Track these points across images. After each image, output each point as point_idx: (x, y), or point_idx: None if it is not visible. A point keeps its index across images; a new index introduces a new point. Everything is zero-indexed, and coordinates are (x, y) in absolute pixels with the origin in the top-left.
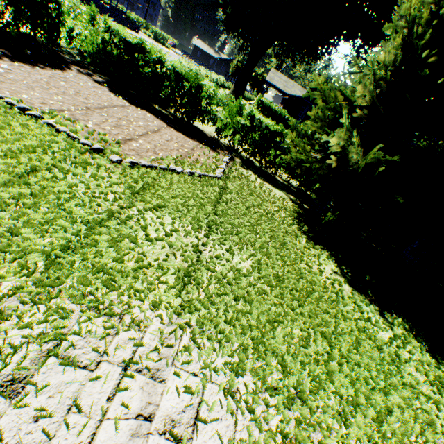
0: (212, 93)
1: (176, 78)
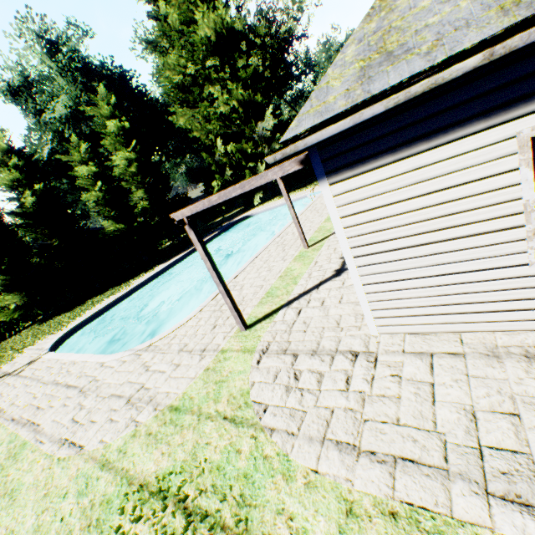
0: None
1: None
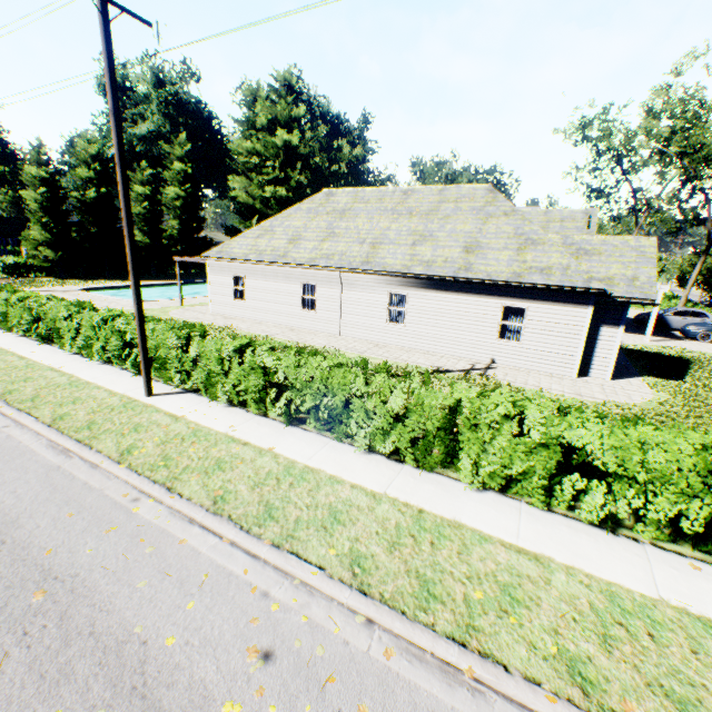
0: None
1: None
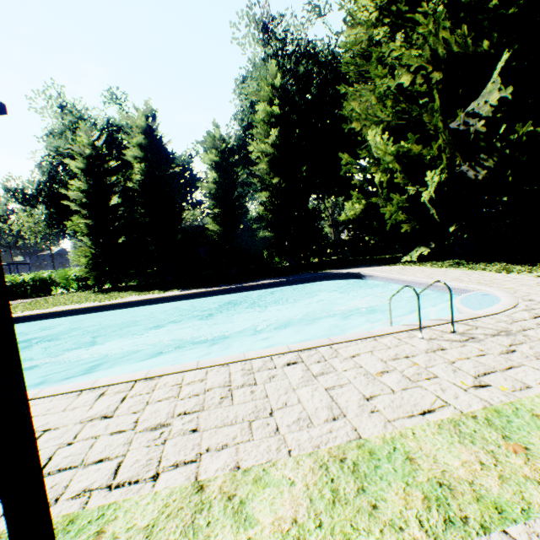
0: (50, 276)
1: (31, 281)
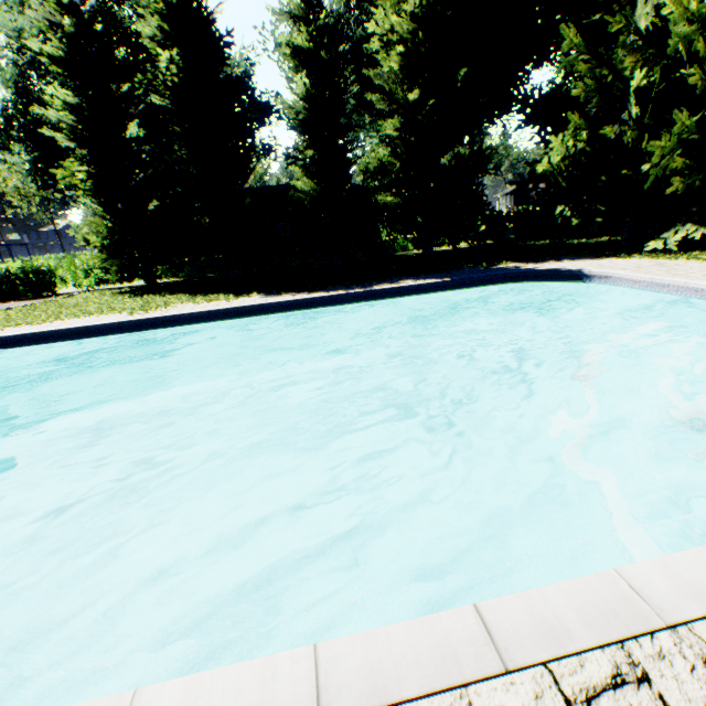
0: (49, 265)
1: (19, 273)
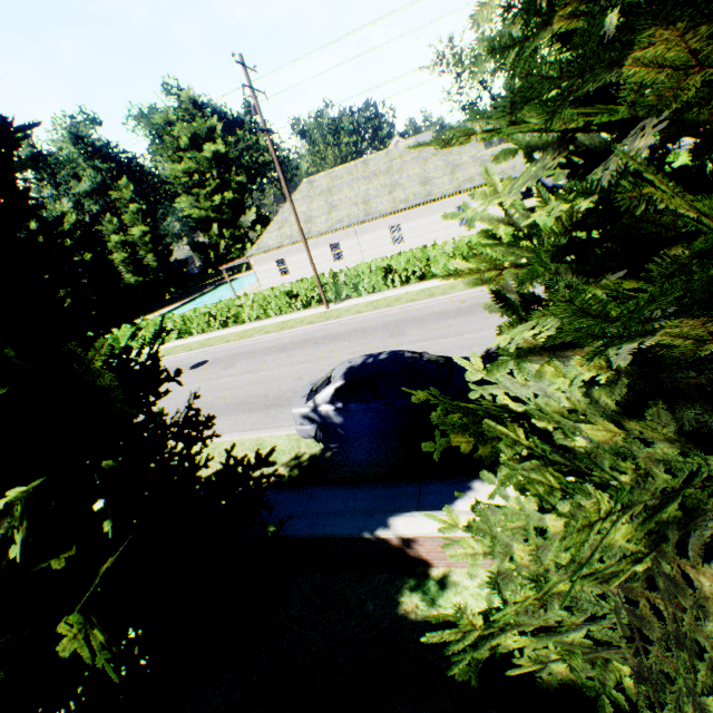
0: None
1: None
